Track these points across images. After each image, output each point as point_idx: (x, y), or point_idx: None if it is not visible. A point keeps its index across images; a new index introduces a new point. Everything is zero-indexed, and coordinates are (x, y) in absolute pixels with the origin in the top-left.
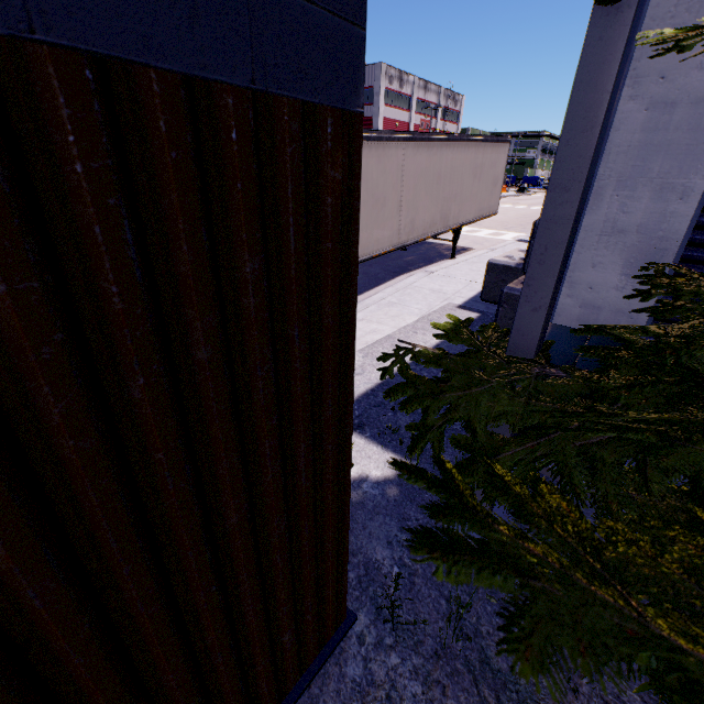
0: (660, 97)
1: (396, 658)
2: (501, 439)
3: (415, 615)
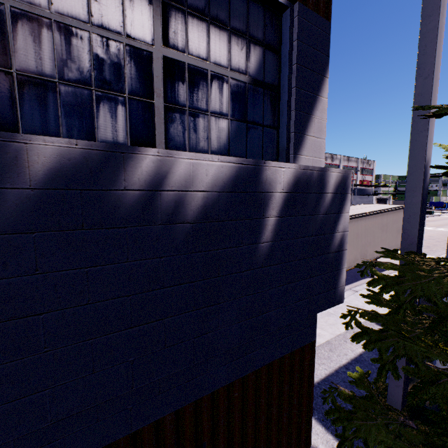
0: None
1: None
2: None
3: None
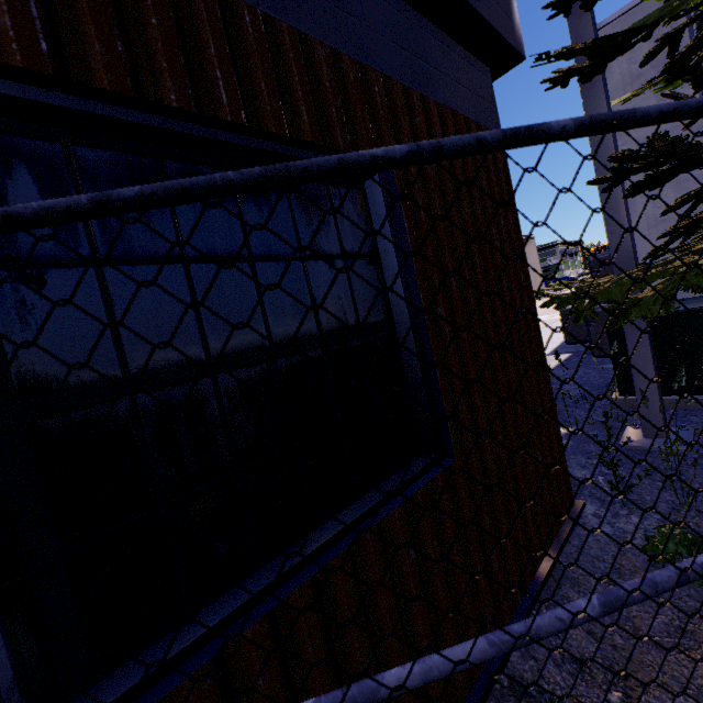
0: (643, 137)
1: (637, 518)
2: (637, 296)
3: (637, 495)
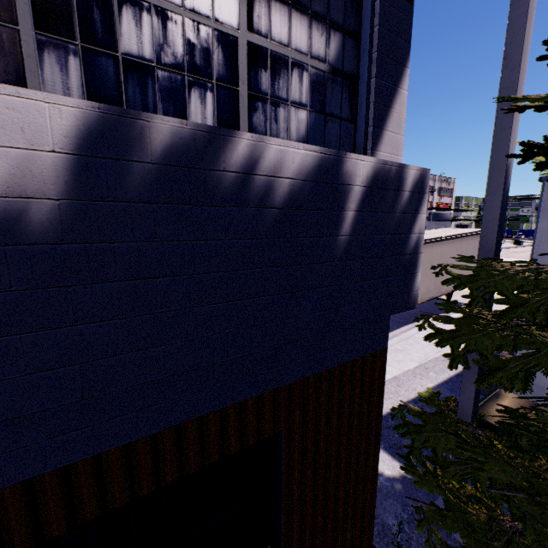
0: None
1: None
2: (449, 461)
3: None
